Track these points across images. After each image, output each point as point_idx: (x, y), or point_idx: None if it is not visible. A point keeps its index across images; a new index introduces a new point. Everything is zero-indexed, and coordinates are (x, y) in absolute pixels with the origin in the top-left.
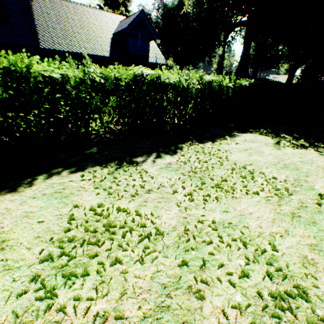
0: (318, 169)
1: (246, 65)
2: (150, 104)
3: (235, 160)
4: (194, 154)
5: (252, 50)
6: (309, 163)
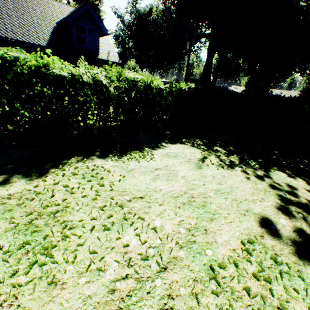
0: (233, 205)
1: (209, 74)
2: (37, 101)
3: (125, 188)
4: (72, 176)
5: (216, 62)
6: (225, 193)
